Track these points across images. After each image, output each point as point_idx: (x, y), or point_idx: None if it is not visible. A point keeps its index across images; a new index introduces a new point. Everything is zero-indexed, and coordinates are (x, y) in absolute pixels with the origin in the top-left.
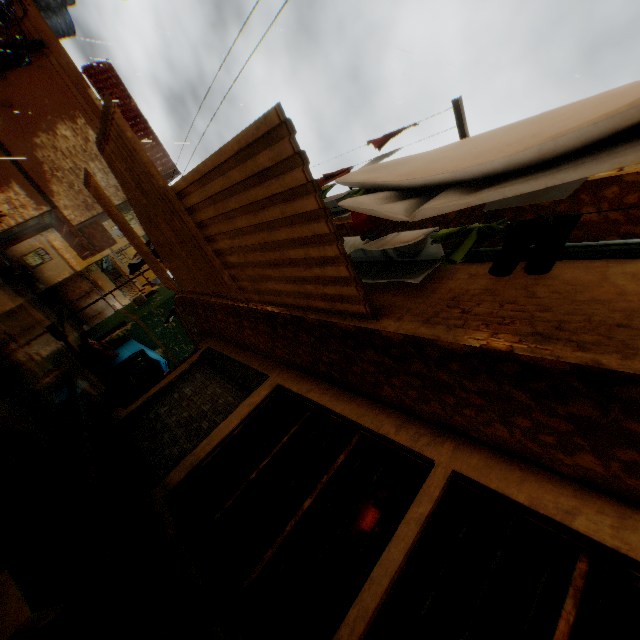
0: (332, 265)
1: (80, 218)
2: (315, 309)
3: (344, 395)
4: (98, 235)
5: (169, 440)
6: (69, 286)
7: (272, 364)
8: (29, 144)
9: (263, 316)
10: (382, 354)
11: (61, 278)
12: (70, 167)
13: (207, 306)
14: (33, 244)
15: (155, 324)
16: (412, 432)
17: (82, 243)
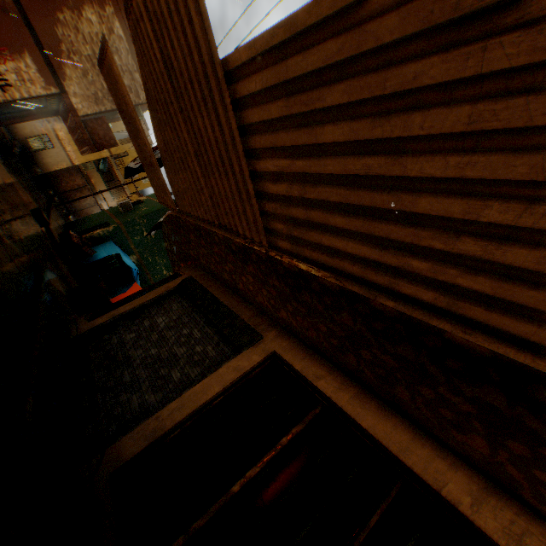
0: (530, 247)
1: (86, 110)
2: (396, 294)
3: (372, 402)
4: (101, 132)
5: (129, 381)
6: (64, 176)
7: (267, 321)
8: (50, 18)
9: (286, 271)
10: (525, 409)
11: (58, 167)
12: (88, 54)
13: (204, 234)
14: (39, 128)
15: (135, 232)
16: (503, 517)
17: (83, 136)
